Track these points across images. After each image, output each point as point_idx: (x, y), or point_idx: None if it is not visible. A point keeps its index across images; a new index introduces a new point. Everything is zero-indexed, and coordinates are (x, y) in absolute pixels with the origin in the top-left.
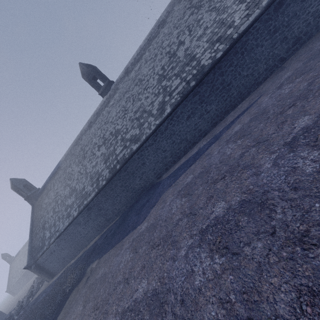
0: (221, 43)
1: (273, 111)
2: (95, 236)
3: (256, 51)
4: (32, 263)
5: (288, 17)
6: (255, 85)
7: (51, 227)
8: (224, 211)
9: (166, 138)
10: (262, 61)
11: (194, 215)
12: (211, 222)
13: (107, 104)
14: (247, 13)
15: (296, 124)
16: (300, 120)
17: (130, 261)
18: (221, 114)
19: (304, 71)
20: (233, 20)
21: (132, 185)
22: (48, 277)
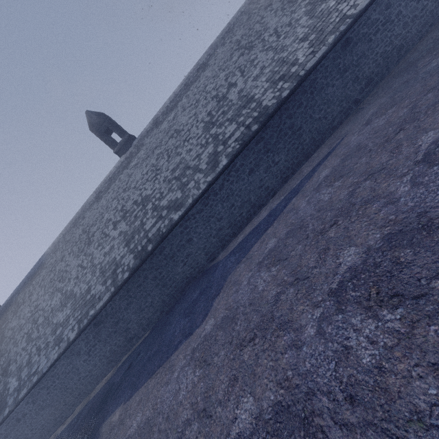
0: (286, 81)
1: (374, 143)
2: (105, 373)
3: (327, 91)
4: None
5: (357, 57)
6: (330, 130)
7: (21, 368)
8: (361, 256)
9: (222, 200)
10: (335, 103)
11: (306, 279)
12: (344, 276)
13: (127, 165)
14: (312, 50)
15: (419, 142)
16: (424, 137)
17: (200, 382)
18: (292, 166)
19: (395, 102)
20: (296, 58)
21: (172, 275)
22: None
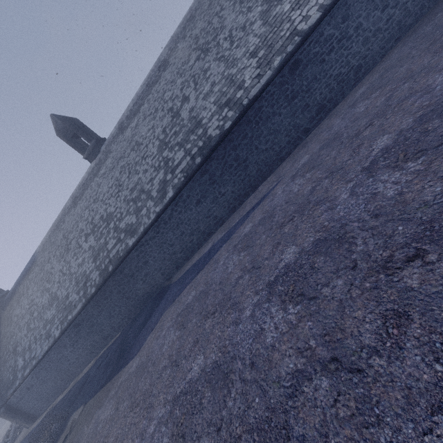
0: (230, 108)
1: (278, 219)
2: (89, 360)
3: (273, 120)
4: (0, 406)
5: (307, 81)
6: (278, 161)
7: (25, 351)
8: (199, 372)
9: (172, 228)
10: (283, 133)
11: (177, 367)
12: (185, 387)
13: (97, 173)
14: (258, 72)
15: (284, 254)
16: (288, 250)
17: (108, 423)
18: (239, 197)
19: (316, 163)
20: (244, 79)
21: (134, 290)
22: (27, 422)
